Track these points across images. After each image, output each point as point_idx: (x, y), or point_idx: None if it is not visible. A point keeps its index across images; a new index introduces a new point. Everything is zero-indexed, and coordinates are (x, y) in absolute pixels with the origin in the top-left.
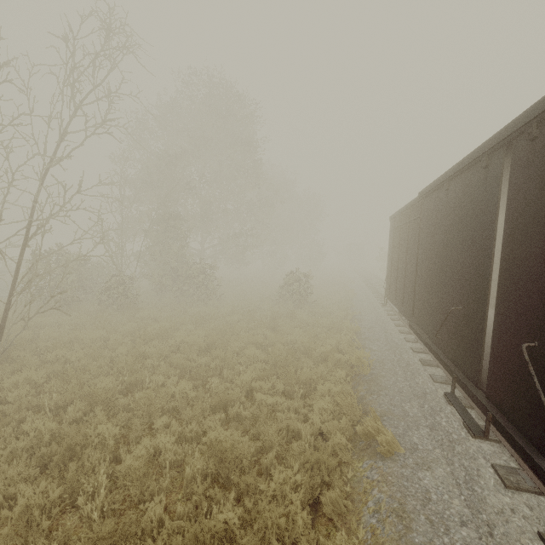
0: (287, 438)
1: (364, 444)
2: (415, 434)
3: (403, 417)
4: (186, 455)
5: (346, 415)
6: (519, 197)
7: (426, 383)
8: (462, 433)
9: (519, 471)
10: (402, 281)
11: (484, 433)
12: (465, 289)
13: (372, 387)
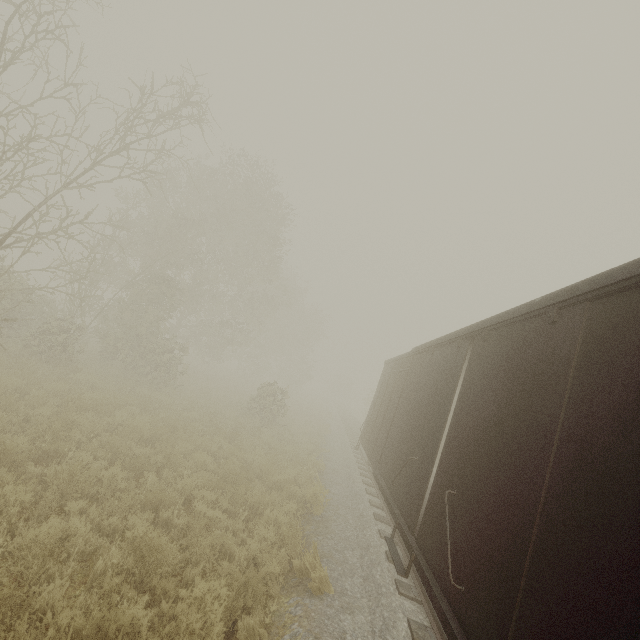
0: (217, 559)
1: (297, 581)
2: (348, 581)
3: (342, 563)
4: (95, 550)
5: (286, 548)
6: (470, 377)
7: (373, 536)
8: (392, 587)
9: (429, 628)
10: (379, 427)
11: (405, 573)
12: (424, 443)
13: (320, 528)
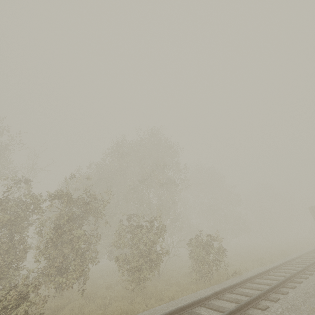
0: None
1: None
2: None
3: None
4: None
5: None
6: None
7: None
8: None
9: None
10: None
11: None
12: None
13: None
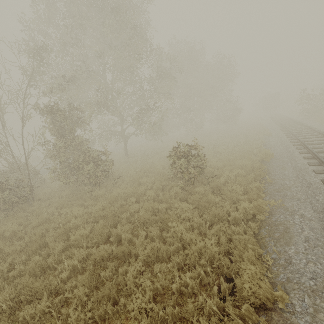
0: None
1: None
2: None
3: None
4: None
5: None
6: None
7: None
8: None
9: None
10: None
11: None
12: None
13: None
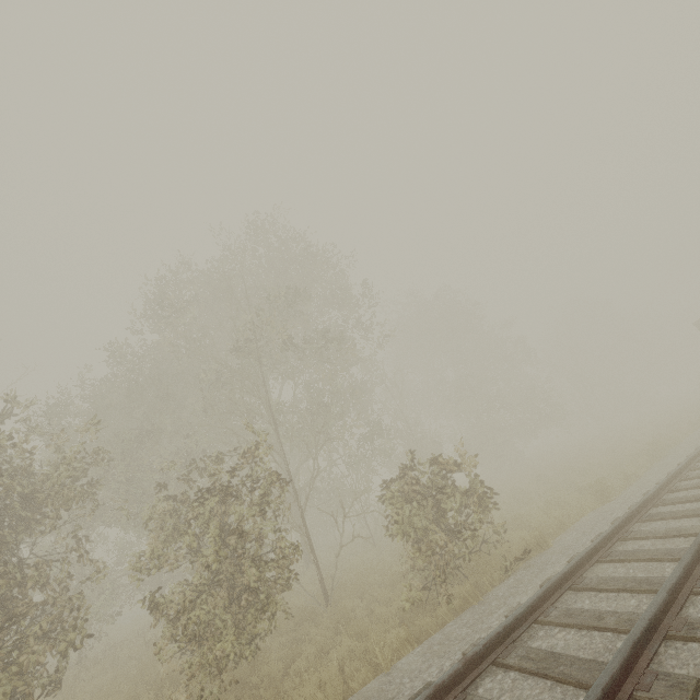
0: None
1: None
2: None
3: None
4: None
5: None
6: None
7: None
8: None
9: None
10: None
11: None
12: None
13: None
